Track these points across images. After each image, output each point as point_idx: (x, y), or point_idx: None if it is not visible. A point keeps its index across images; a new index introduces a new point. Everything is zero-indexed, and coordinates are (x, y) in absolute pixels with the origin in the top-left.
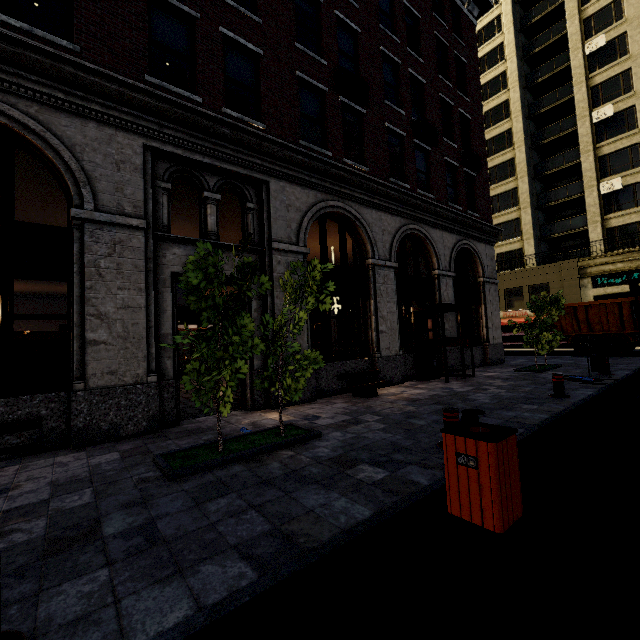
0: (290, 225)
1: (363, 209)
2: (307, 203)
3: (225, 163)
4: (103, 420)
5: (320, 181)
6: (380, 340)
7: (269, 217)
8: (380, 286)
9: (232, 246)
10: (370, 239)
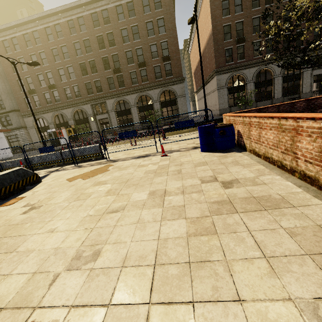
0: None
1: None
2: None
3: None
4: (304, 97)
5: None
6: None
7: None
8: None
9: None
10: None
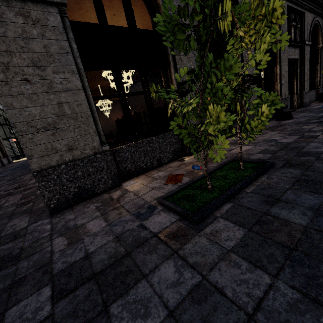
0: (308, 32)
1: (321, 19)
2: (311, 21)
3: (298, 7)
4: (284, 109)
5: (315, 8)
6: (320, 81)
7: (303, 30)
8: (322, 57)
9: (296, 45)
10: (321, 35)
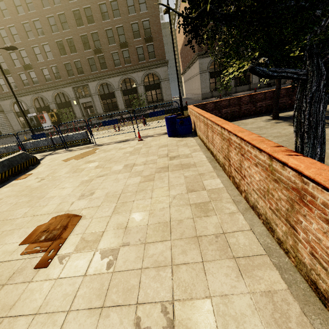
0: None
1: None
2: None
3: None
4: None
5: None
6: None
7: None
8: None
9: None
10: None
